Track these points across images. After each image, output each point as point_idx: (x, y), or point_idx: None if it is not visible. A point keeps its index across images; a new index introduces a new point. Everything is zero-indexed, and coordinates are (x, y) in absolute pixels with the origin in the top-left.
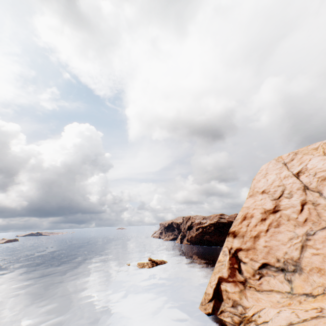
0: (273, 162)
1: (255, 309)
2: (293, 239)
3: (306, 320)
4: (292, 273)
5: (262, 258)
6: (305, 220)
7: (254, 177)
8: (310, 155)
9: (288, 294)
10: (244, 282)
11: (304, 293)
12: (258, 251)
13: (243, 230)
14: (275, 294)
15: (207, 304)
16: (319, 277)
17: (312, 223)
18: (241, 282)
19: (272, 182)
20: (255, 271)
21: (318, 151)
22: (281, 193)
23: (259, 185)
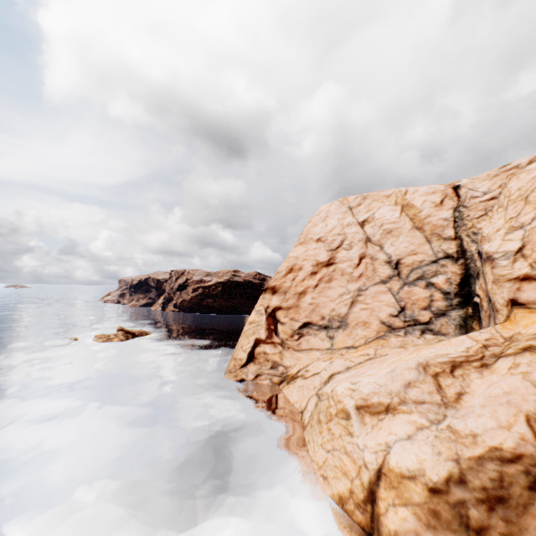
0: (337, 203)
1: (300, 366)
2: (344, 295)
3: (362, 362)
4: (336, 330)
5: (305, 317)
6: (361, 275)
7: (311, 219)
8: (380, 203)
9: (328, 350)
10: (282, 344)
11: (345, 347)
12: (302, 310)
13: (286, 285)
14: (315, 352)
15: (239, 370)
16: (363, 330)
17: (366, 279)
18: (279, 344)
19: (333, 228)
20: (295, 331)
21: (389, 199)
22: (341, 243)
23: (315, 230)
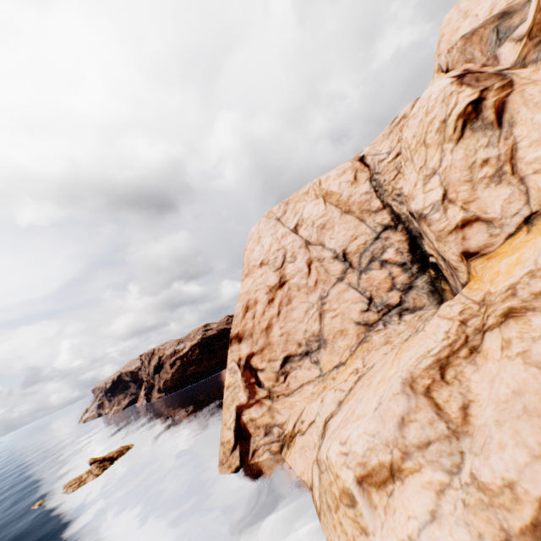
0: (264, 220)
1: (295, 418)
2: (310, 310)
3: (352, 388)
4: (317, 352)
5: (282, 352)
6: (316, 282)
7: (246, 246)
8: (303, 202)
9: (319, 378)
10: (270, 395)
11: (334, 367)
12: (275, 346)
13: (249, 326)
14: (307, 386)
15: (231, 457)
16: (343, 340)
17: (323, 283)
18: (266, 398)
19: (270, 247)
20: (278, 372)
21: (309, 195)
22: (284, 258)
23: (254, 256)
